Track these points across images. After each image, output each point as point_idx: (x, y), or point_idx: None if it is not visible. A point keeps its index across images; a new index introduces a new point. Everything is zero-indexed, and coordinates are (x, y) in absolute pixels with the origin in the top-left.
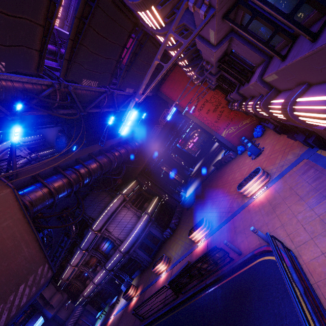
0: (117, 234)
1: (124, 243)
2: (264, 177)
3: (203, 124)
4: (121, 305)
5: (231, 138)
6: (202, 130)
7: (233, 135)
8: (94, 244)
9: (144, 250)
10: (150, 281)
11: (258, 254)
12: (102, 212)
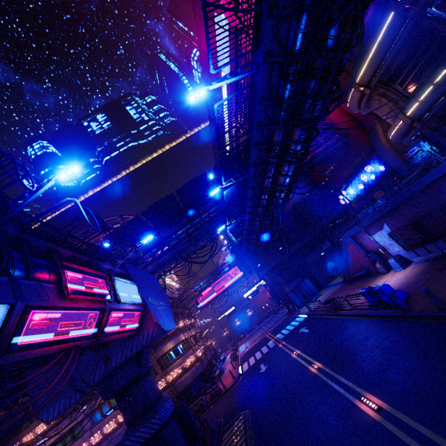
0: None
1: None
2: None
3: None
4: None
5: None
6: None
7: None
8: None
9: None
10: None
11: None
12: None
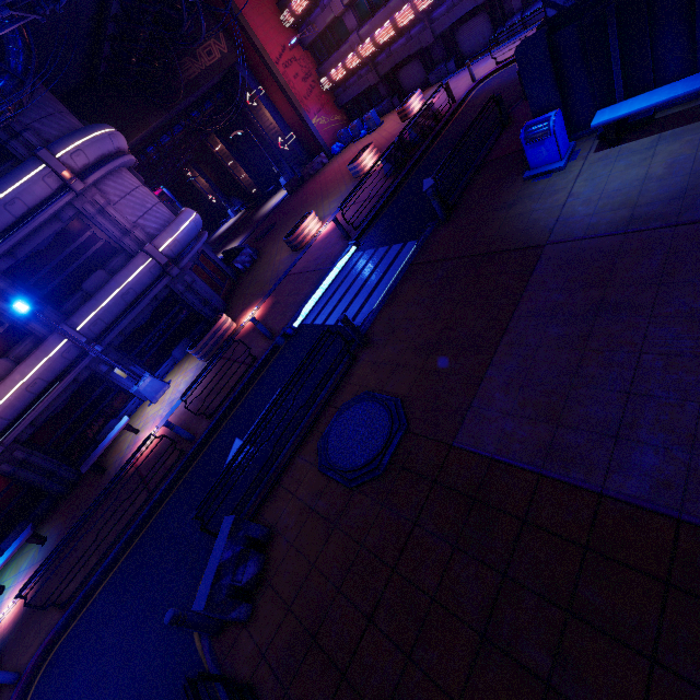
0: (135, 215)
1: (168, 229)
2: (422, 96)
3: (290, 90)
4: (176, 397)
5: (322, 133)
6: (273, 115)
7: (325, 130)
8: (21, 237)
9: (203, 281)
10: (280, 274)
11: (470, 92)
12: (93, 125)
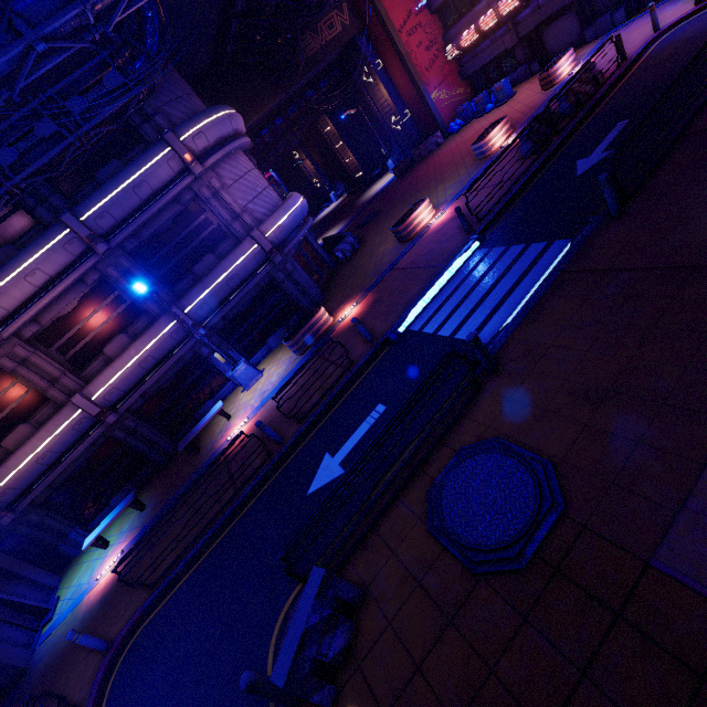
0: (245, 200)
1: (275, 215)
2: (574, 56)
3: (411, 61)
4: (267, 389)
5: (441, 109)
6: (389, 91)
7: (444, 105)
8: (145, 220)
9: (303, 269)
10: (383, 267)
11: (649, 45)
12: (215, 106)
